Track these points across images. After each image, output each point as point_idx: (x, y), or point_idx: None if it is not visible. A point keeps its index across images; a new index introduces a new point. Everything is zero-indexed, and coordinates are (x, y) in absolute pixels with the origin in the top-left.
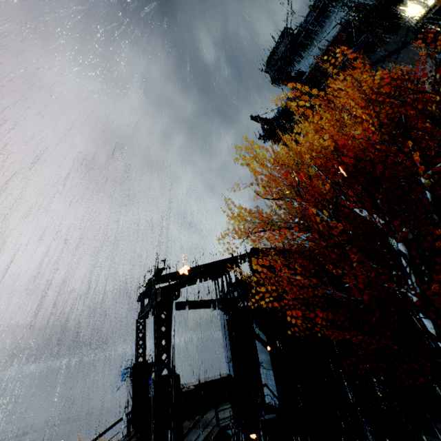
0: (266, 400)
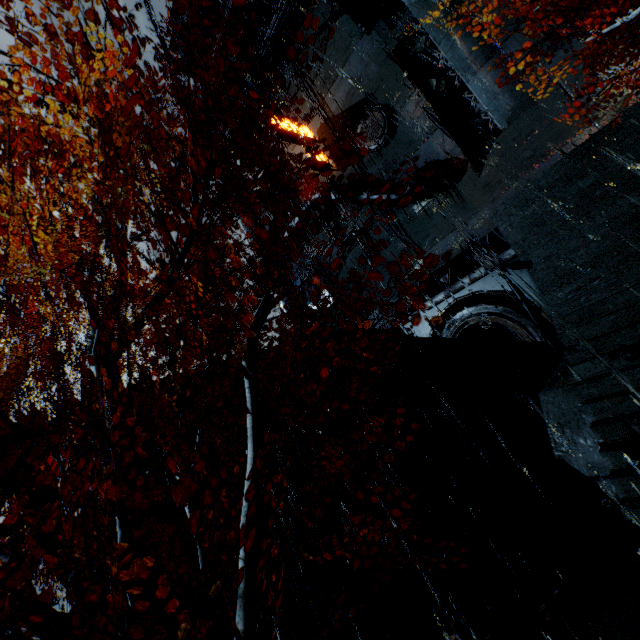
0: None
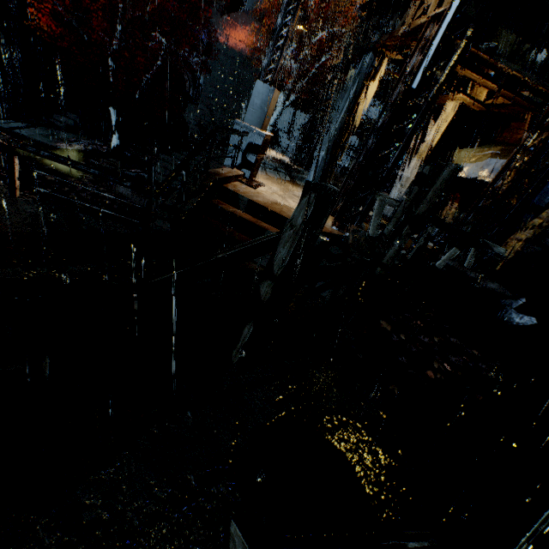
0: None
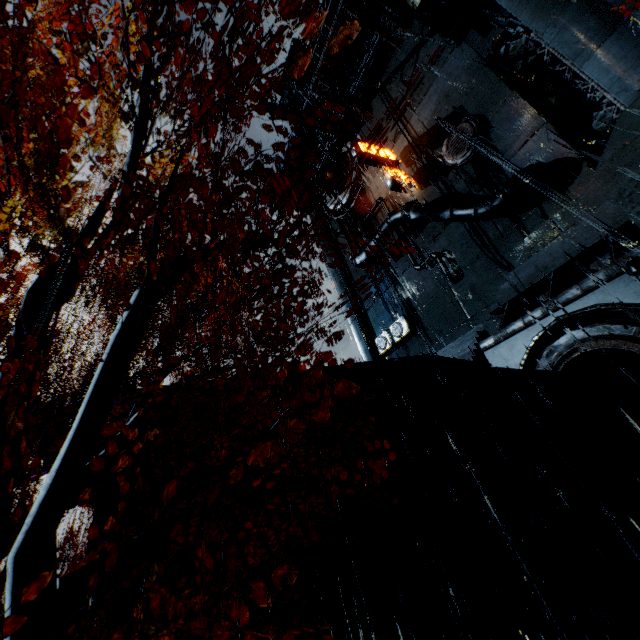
0: None
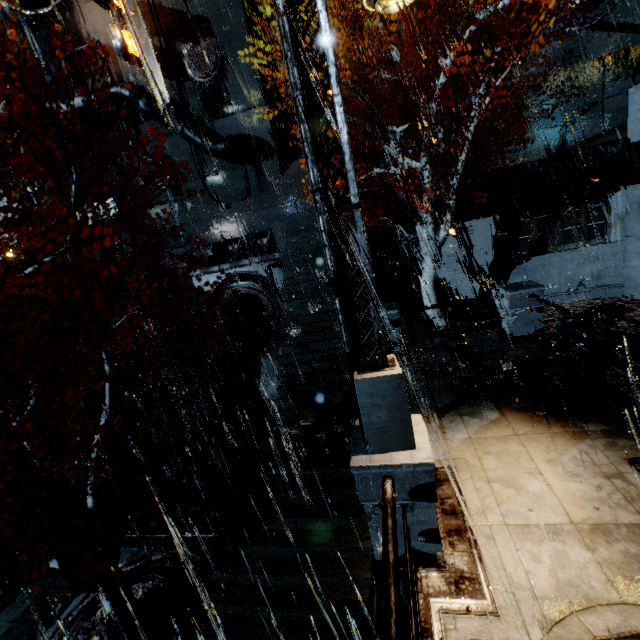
0: None
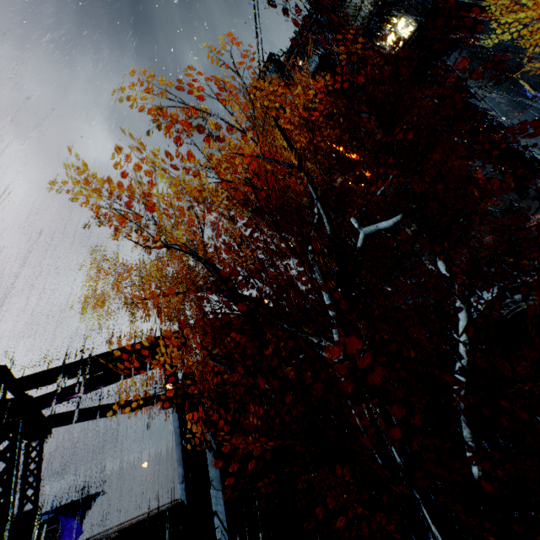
0: (217, 536)
